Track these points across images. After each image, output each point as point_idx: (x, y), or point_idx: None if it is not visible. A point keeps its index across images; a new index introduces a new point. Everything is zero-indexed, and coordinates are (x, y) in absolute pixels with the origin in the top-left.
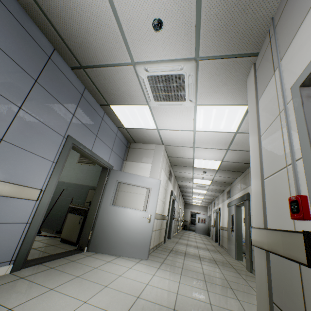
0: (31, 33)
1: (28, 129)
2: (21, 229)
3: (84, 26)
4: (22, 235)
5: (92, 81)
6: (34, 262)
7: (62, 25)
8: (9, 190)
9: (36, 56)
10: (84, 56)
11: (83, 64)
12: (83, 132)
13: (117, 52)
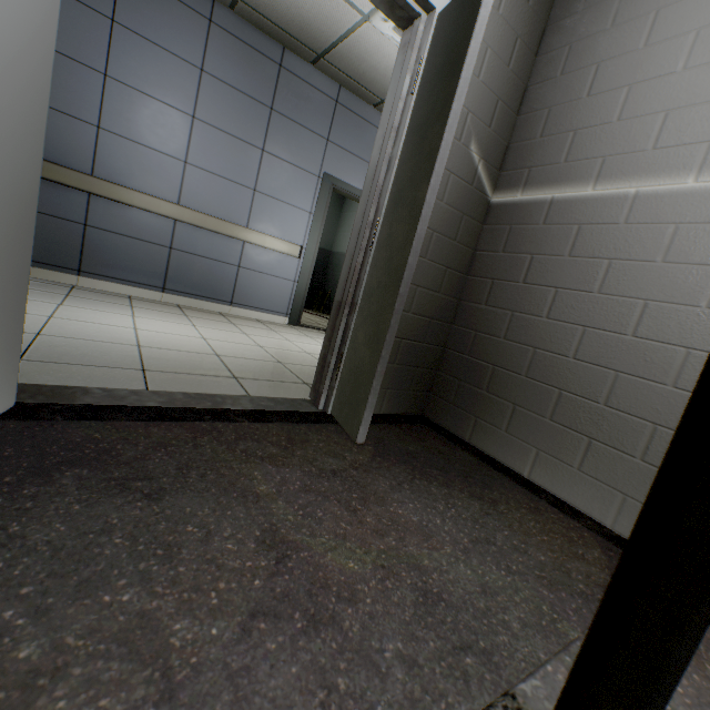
0: (254, 46)
1: (275, 175)
2: (290, 286)
3: (290, 2)
4: (292, 293)
5: (341, 72)
6: (311, 327)
7: (275, 15)
8: (270, 243)
9: (266, 74)
10: (313, 41)
11: (318, 52)
12: (347, 164)
13: (339, 14)
